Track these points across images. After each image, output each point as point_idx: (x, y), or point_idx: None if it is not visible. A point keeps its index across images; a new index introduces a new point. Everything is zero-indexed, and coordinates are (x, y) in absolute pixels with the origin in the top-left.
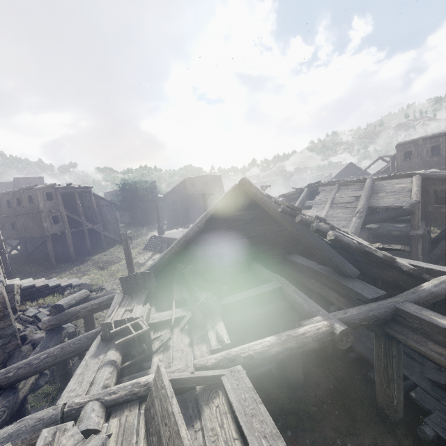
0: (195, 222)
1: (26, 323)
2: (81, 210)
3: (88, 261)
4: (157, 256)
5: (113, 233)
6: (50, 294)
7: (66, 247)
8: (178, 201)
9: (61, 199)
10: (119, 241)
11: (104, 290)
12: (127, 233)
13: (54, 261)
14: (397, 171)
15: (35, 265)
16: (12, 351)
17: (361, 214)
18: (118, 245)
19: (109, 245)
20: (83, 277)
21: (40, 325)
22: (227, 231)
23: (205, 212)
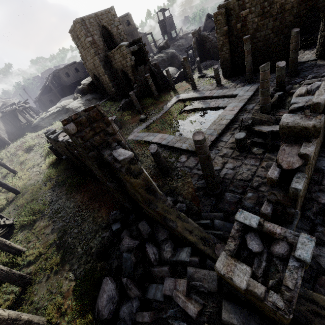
0: None
1: None
2: None
3: None
4: None
5: None
6: None
7: None
8: None
9: None
10: None
11: None
12: None
13: None
14: None
15: None
16: None
17: (41, 90)
18: None
19: None
20: None
21: None
22: None
23: None
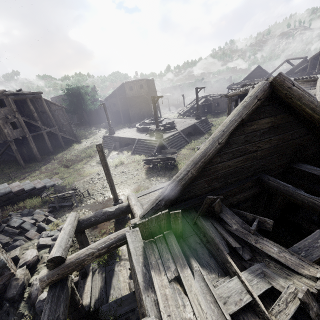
0: (213, 137)
1: (13, 235)
2: (36, 115)
3: (52, 160)
4: (113, 154)
5: (68, 133)
6: (28, 196)
7: (30, 148)
8: (118, 104)
9: (14, 106)
10: (75, 140)
11: (77, 189)
12: (101, 143)
13: (22, 162)
14: (318, 70)
15: (6, 167)
16: (7, 281)
17: None
18: (75, 144)
19: (67, 144)
20: (54, 177)
21: (28, 234)
22: (243, 145)
23: (224, 122)
